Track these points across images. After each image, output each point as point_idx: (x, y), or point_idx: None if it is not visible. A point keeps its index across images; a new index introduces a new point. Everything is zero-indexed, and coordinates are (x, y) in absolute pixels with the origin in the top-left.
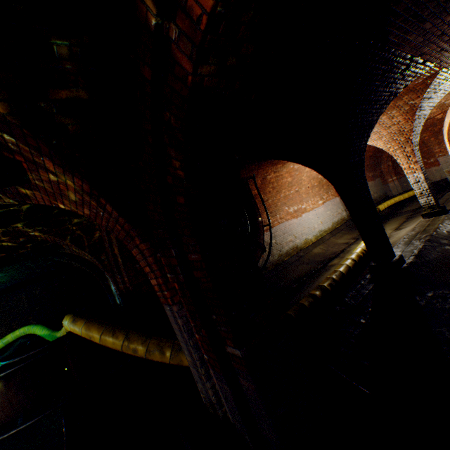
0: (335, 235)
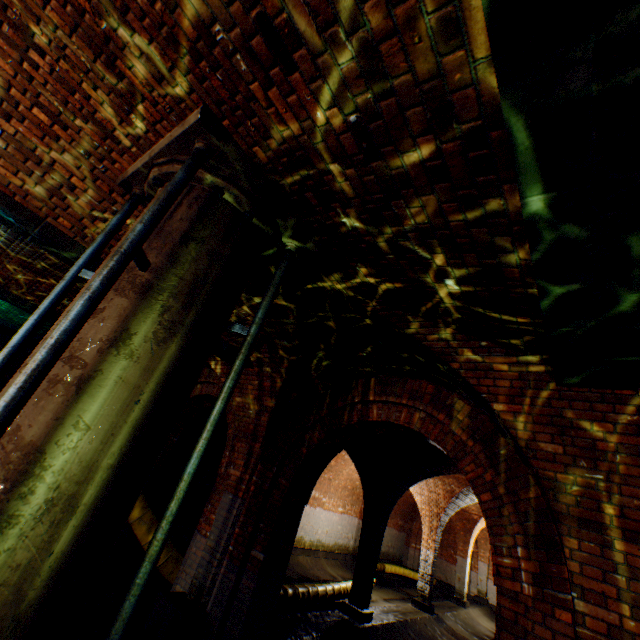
0: (329, 559)
